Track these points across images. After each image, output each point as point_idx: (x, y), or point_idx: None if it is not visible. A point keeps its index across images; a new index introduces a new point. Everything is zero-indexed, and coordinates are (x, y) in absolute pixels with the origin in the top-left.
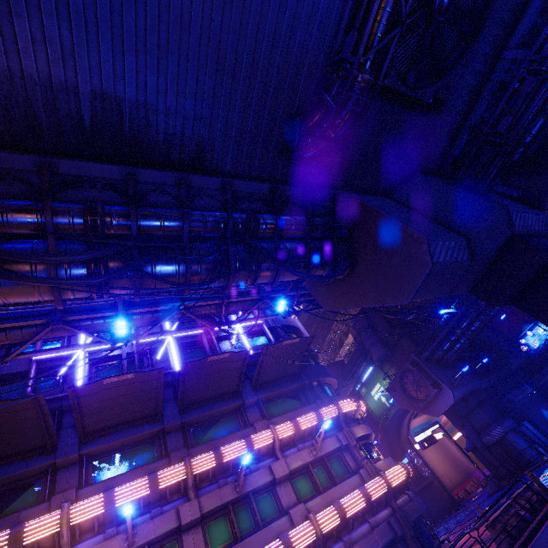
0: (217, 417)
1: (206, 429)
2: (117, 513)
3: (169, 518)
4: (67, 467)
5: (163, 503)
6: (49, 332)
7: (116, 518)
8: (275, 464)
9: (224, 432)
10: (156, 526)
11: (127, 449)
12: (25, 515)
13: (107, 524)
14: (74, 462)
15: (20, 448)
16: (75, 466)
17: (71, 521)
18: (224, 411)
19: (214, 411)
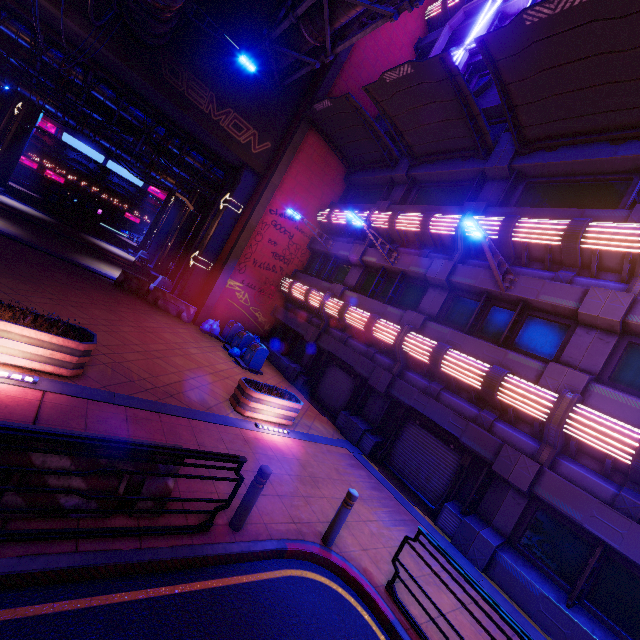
0: (582, 176)
1: (550, 192)
2: (401, 236)
3: (424, 263)
4: (401, 185)
5: (436, 251)
6: (337, 10)
7: (402, 241)
8: (600, 292)
9: (576, 207)
10: (412, 262)
11: (446, 185)
12: (365, 207)
13: (395, 241)
14: (405, 182)
15: (376, 156)
16: (405, 186)
17: (372, 223)
18: (602, 167)
19: (575, 161)
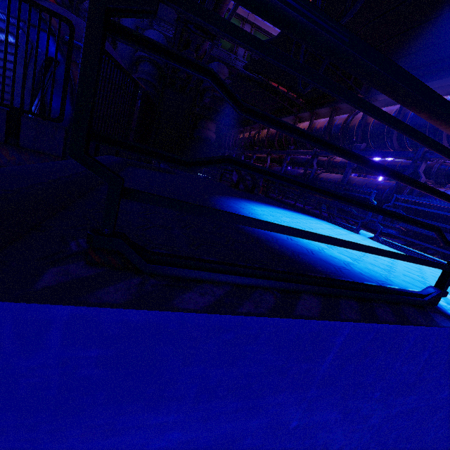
0: None
1: None
2: None
3: None
4: None
5: None
6: None
7: None
8: None
9: None
10: None
11: None
12: None
13: None
14: None
15: None
16: None
17: None
18: None
19: None
